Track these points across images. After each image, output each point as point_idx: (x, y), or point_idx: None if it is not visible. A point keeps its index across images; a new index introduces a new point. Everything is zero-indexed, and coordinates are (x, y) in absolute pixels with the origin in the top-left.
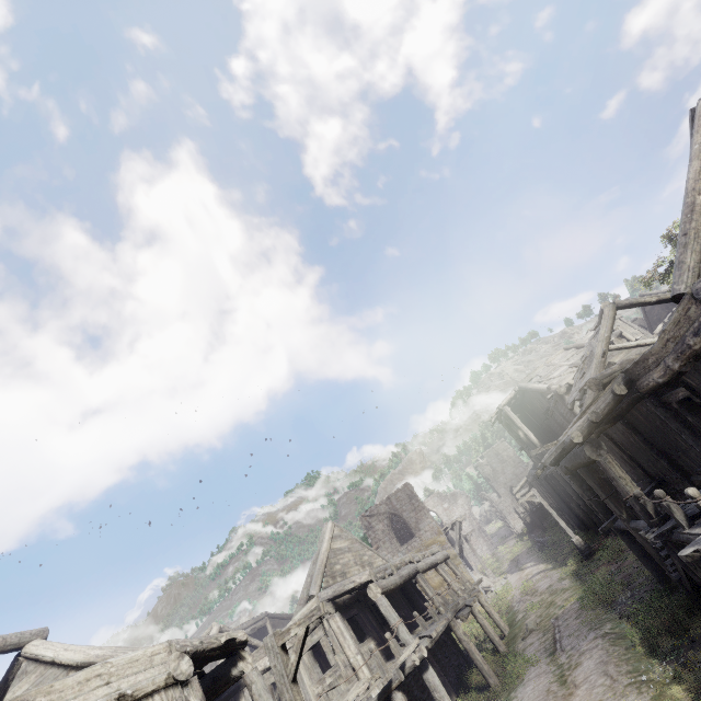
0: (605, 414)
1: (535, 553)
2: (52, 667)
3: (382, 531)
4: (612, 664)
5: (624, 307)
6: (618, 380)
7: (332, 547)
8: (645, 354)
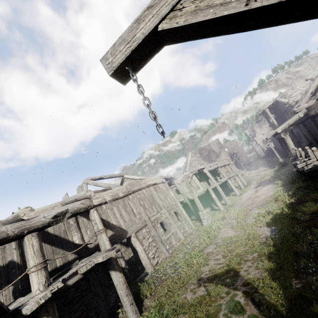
0: (292, 123)
1: (265, 164)
2: (132, 180)
3: (206, 155)
4: (270, 188)
5: None
6: (302, 111)
7: (191, 159)
8: (311, 105)
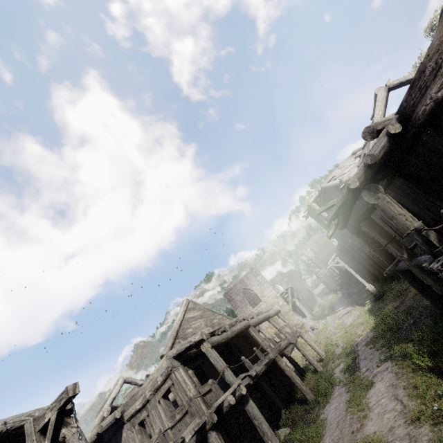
0: (380, 158)
1: (344, 301)
2: None
3: (240, 301)
4: (402, 388)
5: (395, 87)
6: (392, 122)
7: (185, 317)
8: (421, 63)
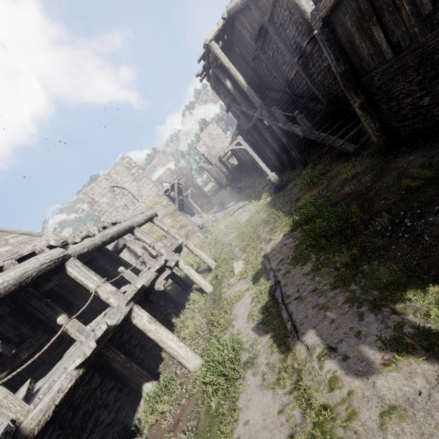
0: None
1: (235, 196)
2: None
3: (107, 204)
4: None
5: None
6: None
7: None
8: None
